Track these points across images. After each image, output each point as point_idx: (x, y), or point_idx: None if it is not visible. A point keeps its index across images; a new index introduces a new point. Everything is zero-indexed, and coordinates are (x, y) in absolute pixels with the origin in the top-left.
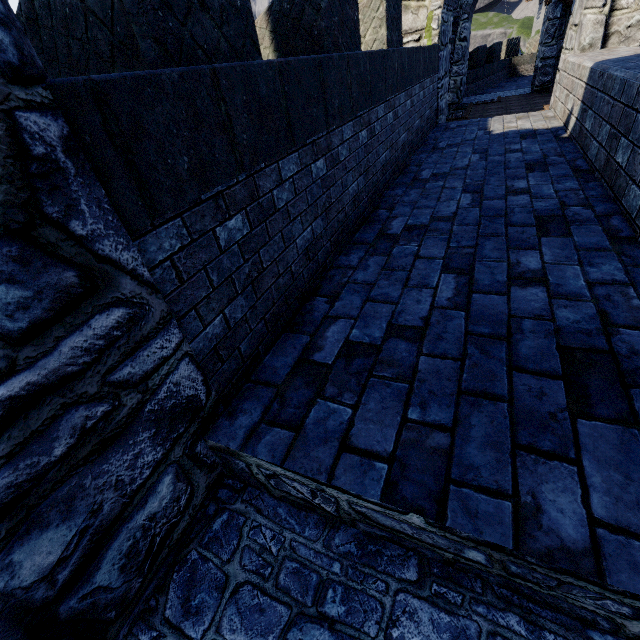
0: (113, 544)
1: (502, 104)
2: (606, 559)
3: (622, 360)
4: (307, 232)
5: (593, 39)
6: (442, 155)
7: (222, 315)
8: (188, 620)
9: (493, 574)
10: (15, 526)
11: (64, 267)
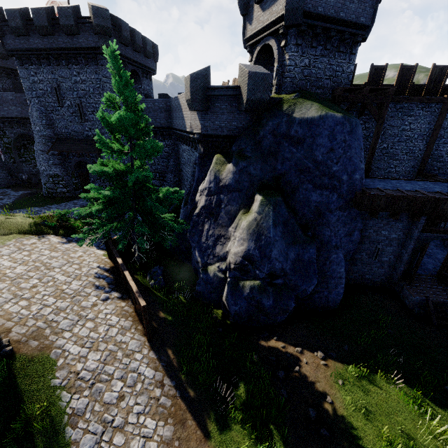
0: None
1: None
2: None
3: None
4: None
5: None
6: None
7: None
8: None
9: None
10: None
11: None
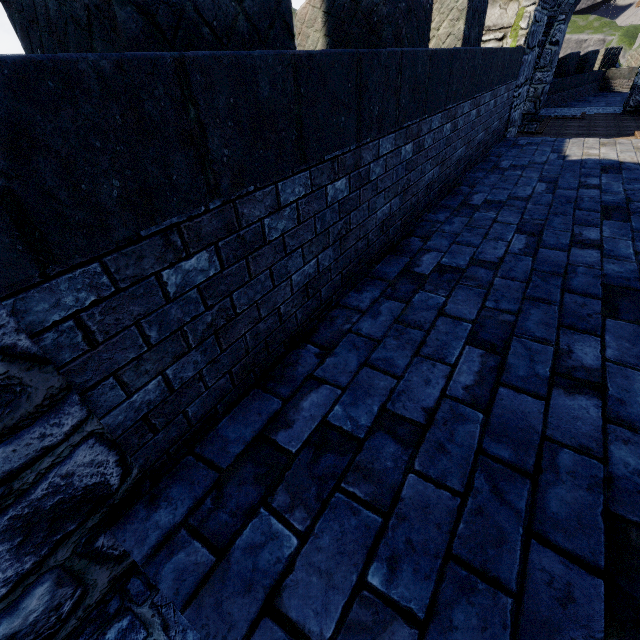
0: None
1: (585, 122)
2: None
3: None
4: (309, 265)
5: None
6: (502, 177)
7: (161, 377)
8: None
9: None
10: None
11: None
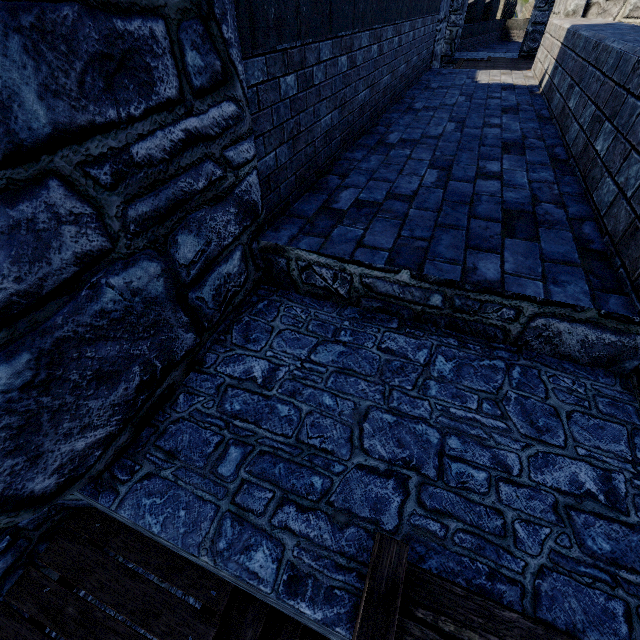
0: (212, 275)
1: (491, 64)
2: (507, 285)
3: (539, 218)
4: (328, 118)
5: (577, 6)
6: (433, 93)
7: (275, 153)
8: (249, 344)
9: (444, 316)
10: (181, 219)
11: (217, 56)
